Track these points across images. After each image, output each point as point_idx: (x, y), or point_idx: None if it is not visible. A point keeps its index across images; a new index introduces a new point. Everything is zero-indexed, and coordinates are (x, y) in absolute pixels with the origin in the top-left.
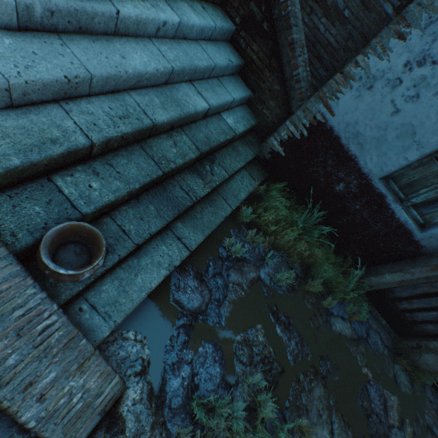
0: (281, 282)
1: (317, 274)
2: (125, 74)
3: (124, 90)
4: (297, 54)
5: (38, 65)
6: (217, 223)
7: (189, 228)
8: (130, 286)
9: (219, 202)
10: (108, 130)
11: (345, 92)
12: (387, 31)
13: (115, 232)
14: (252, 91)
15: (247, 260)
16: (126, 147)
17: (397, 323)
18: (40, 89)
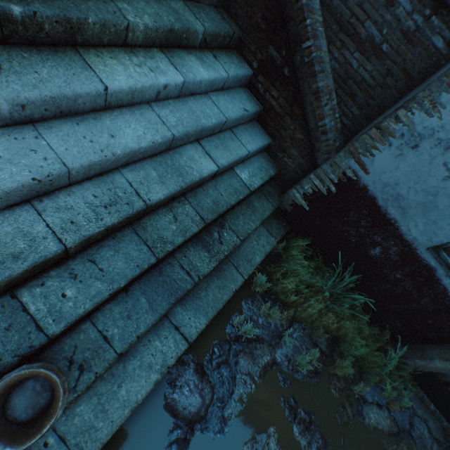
0: (301, 367)
1: (347, 350)
2: (113, 156)
3: (114, 169)
4: (323, 103)
5: (1, 171)
6: (225, 300)
7: (190, 311)
8: (111, 402)
9: (228, 271)
10: (88, 226)
11: (382, 148)
12: (438, 83)
13: (94, 341)
14: (272, 137)
15: (260, 339)
16: (114, 233)
17: (449, 411)
18: (2, 198)
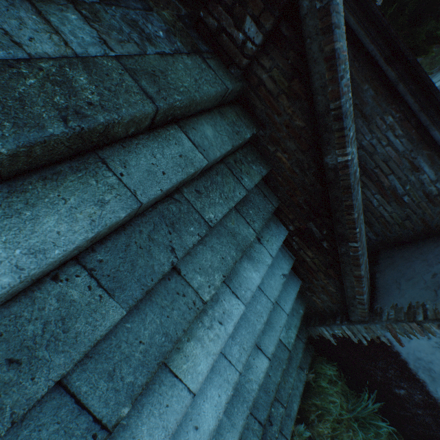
0: None
1: None
2: None
3: None
4: (363, 284)
5: None
6: None
7: None
8: None
9: None
10: None
11: (420, 337)
12: None
13: None
14: (302, 279)
15: None
16: None
17: None
18: None
